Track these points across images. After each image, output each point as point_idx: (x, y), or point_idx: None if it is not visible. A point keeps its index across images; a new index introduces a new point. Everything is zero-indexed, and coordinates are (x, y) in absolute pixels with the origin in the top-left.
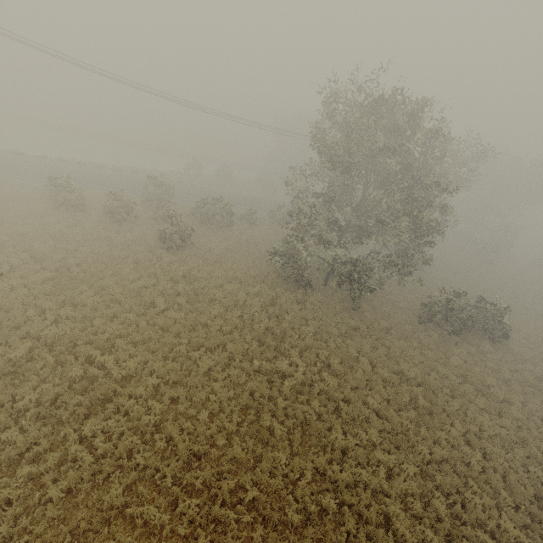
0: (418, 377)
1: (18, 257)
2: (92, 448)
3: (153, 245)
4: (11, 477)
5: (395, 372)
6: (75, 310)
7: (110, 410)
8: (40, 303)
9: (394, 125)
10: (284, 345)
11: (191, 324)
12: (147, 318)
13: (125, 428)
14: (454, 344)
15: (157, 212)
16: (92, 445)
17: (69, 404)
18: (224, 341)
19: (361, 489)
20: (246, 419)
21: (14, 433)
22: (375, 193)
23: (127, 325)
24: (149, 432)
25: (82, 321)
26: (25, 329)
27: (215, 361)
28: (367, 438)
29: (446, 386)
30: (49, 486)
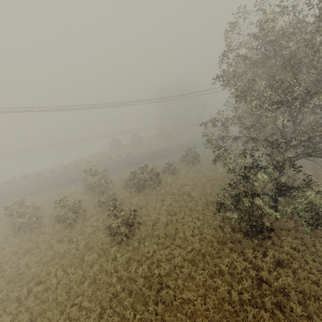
0: None
1: None
2: None
3: (105, 241)
4: None
5: None
6: None
7: None
8: None
9: None
10: None
11: None
12: None
13: None
14: None
15: (99, 199)
16: None
17: None
18: None
19: None
20: None
21: None
22: None
23: None
24: None
25: None
26: None
27: None
28: None
29: None
30: None
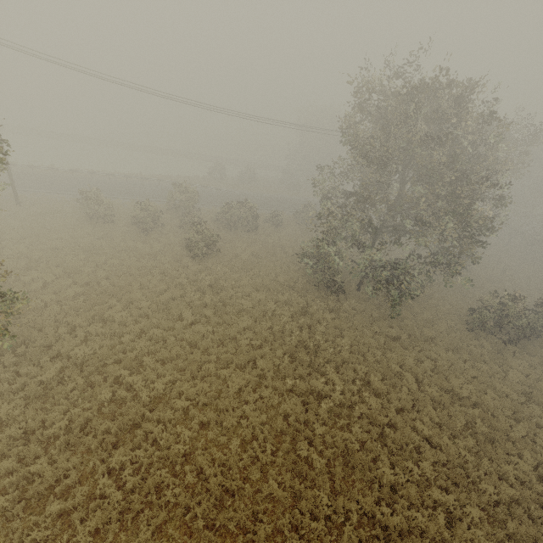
0: (473, 395)
1: (51, 272)
2: (121, 480)
3: (180, 254)
4: (40, 513)
5: (445, 389)
6: (105, 327)
7: (139, 437)
8: (70, 320)
9: (437, 111)
10: (318, 361)
11: (219, 338)
12: (174, 333)
13: (154, 457)
14: (511, 354)
15: (182, 219)
16: (121, 477)
17: (97, 430)
18: (254, 357)
19: (416, 538)
20: (281, 448)
21: (43, 465)
22: (414, 189)
23: (155, 340)
24: (179, 463)
25: (111, 337)
26: (56, 348)
27: (245, 379)
28: (420, 473)
29: (508, 407)
30: (77, 527)
